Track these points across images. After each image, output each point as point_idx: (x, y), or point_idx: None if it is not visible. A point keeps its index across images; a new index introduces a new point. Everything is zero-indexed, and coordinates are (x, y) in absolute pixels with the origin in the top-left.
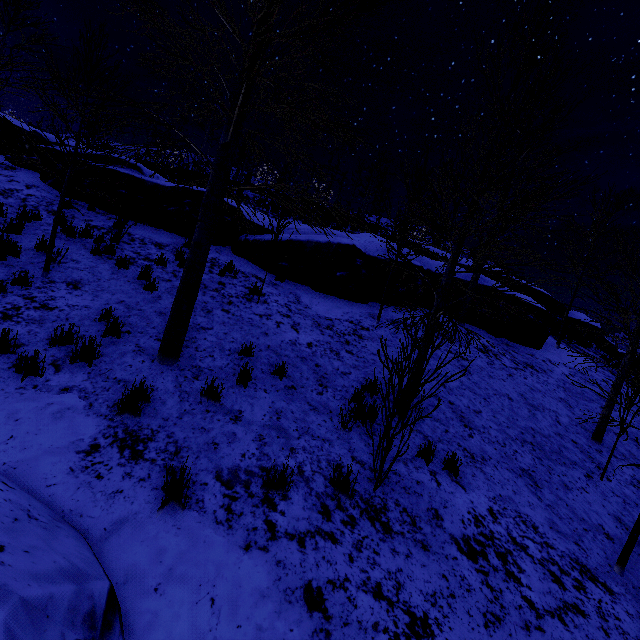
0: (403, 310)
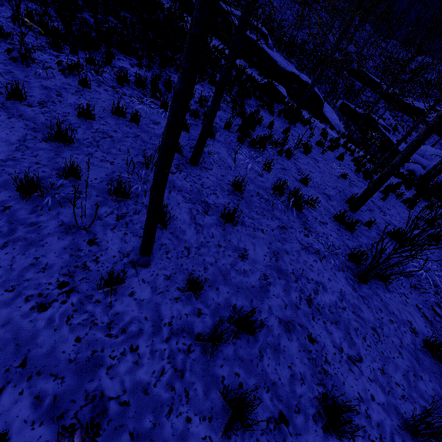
0: None
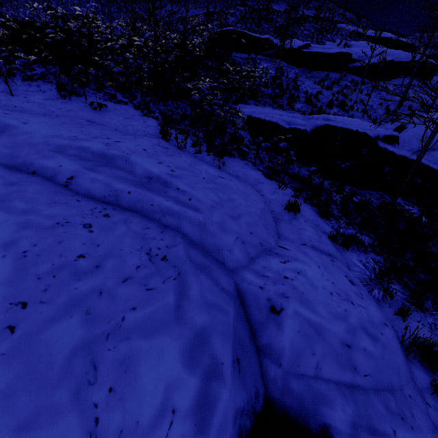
0: (398, 79)
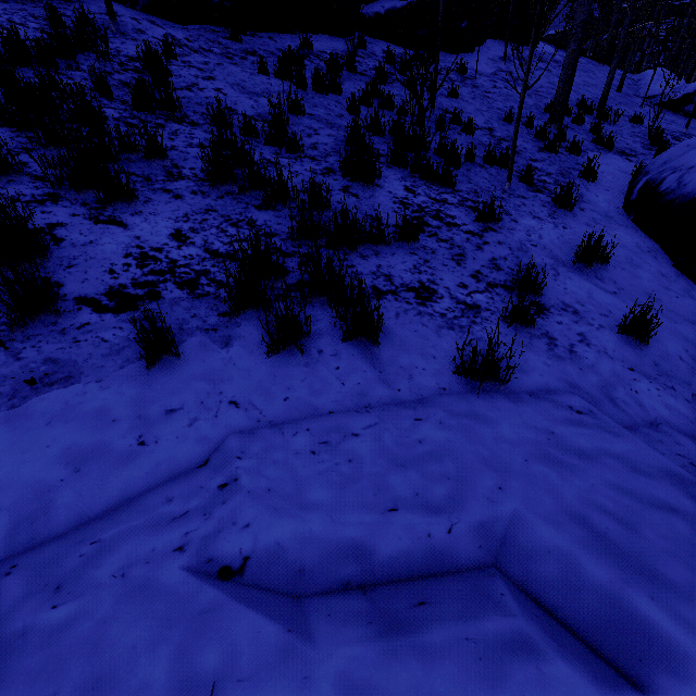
0: (487, 47)
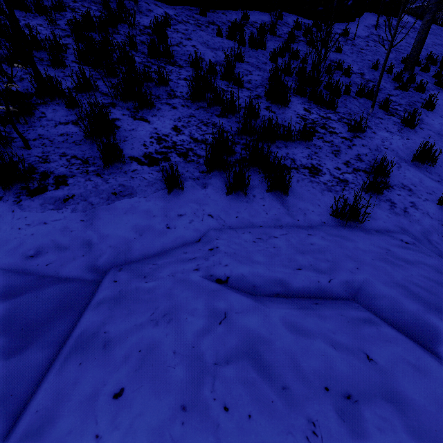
0: (364, 18)
